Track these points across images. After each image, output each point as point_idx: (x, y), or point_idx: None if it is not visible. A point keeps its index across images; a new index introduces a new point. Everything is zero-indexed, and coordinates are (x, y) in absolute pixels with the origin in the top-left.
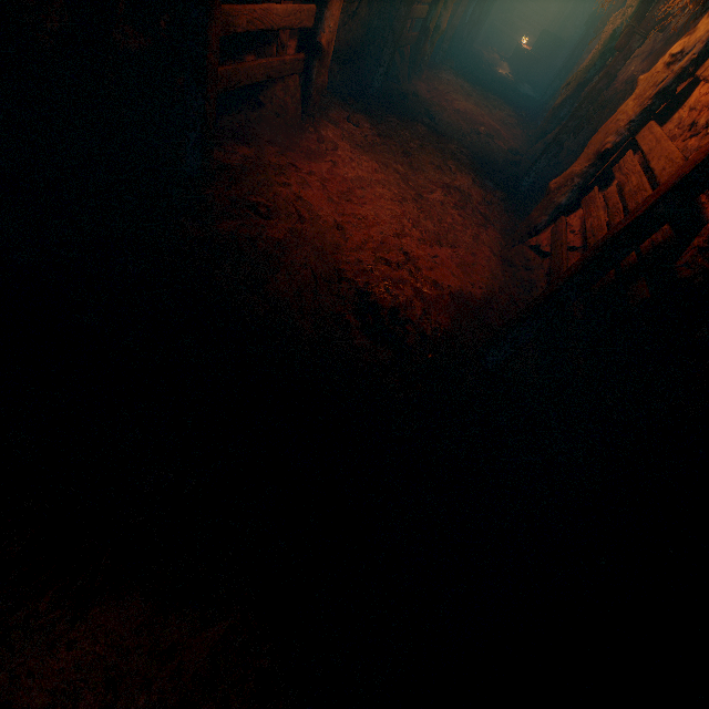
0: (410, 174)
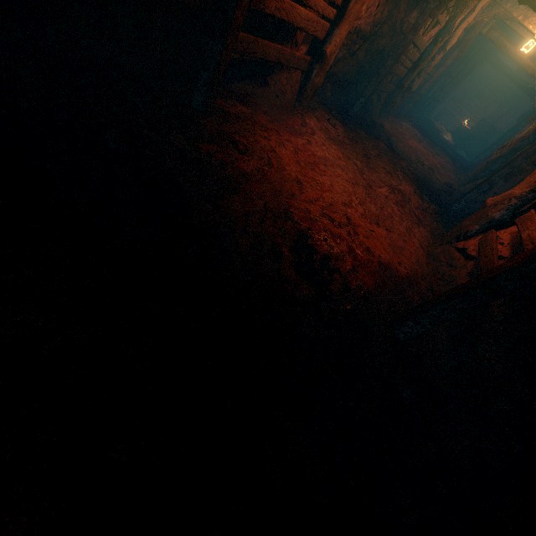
0: (365, 170)
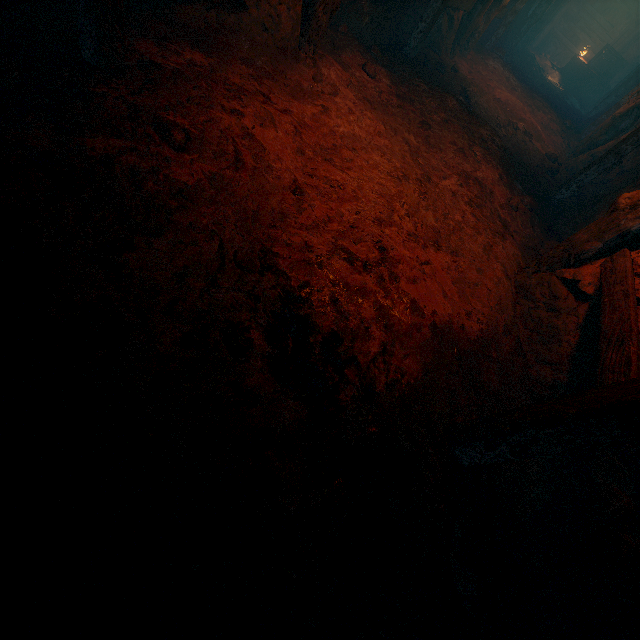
0: (423, 149)
